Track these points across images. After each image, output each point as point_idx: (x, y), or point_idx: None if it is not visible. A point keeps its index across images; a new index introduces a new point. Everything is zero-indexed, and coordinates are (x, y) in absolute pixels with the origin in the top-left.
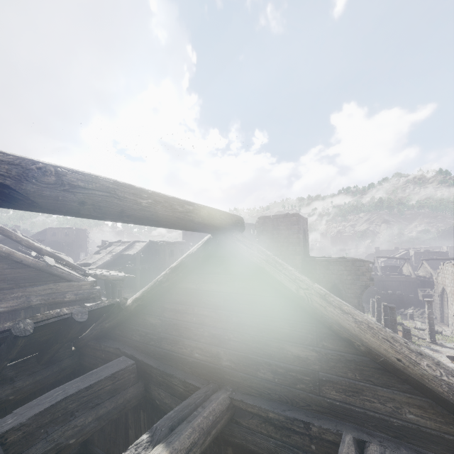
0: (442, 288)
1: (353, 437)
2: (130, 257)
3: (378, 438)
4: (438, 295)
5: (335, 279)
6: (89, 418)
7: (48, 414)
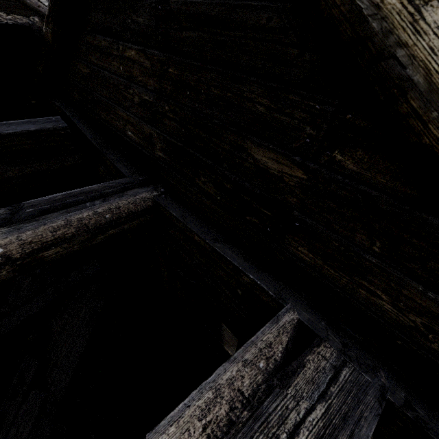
0: None
1: (299, 319)
2: None
3: (344, 339)
4: None
5: None
6: (9, 173)
7: None
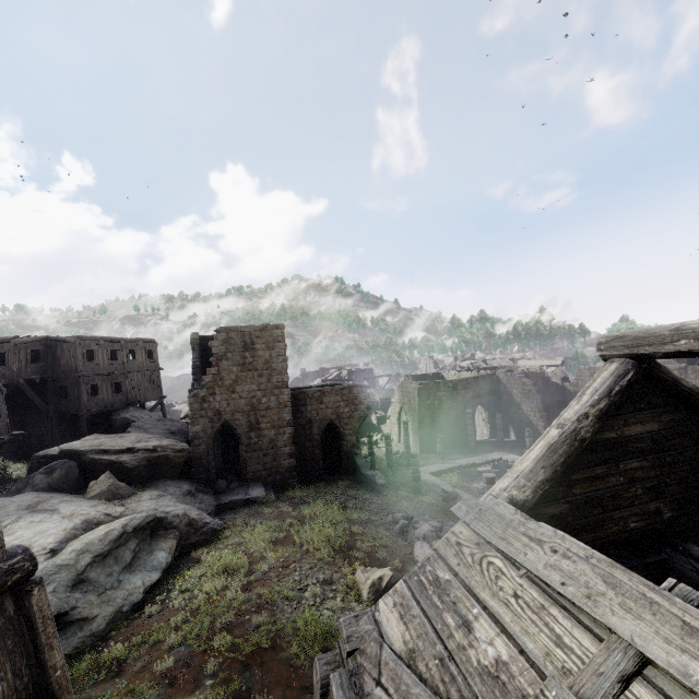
0: (400, 407)
1: None
2: None
3: None
4: (395, 415)
5: (332, 415)
6: None
7: None
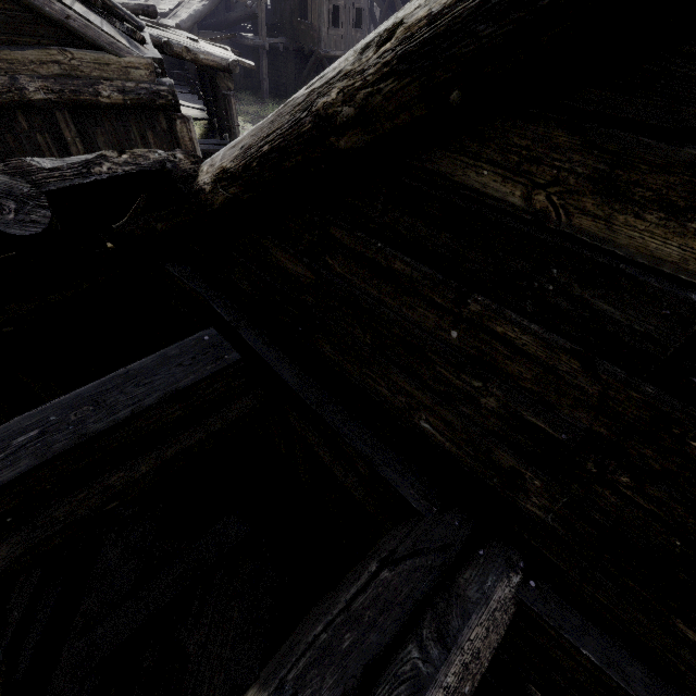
0: None
1: None
2: (245, 12)
3: None
4: None
5: None
6: (141, 468)
7: (3, 499)
